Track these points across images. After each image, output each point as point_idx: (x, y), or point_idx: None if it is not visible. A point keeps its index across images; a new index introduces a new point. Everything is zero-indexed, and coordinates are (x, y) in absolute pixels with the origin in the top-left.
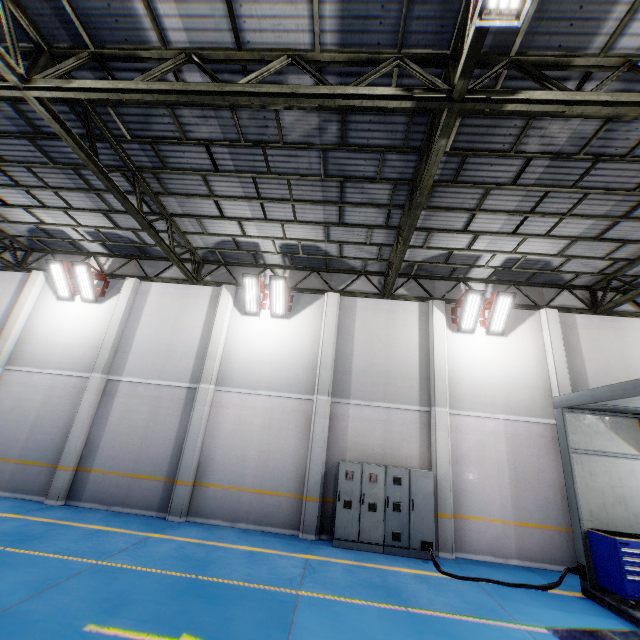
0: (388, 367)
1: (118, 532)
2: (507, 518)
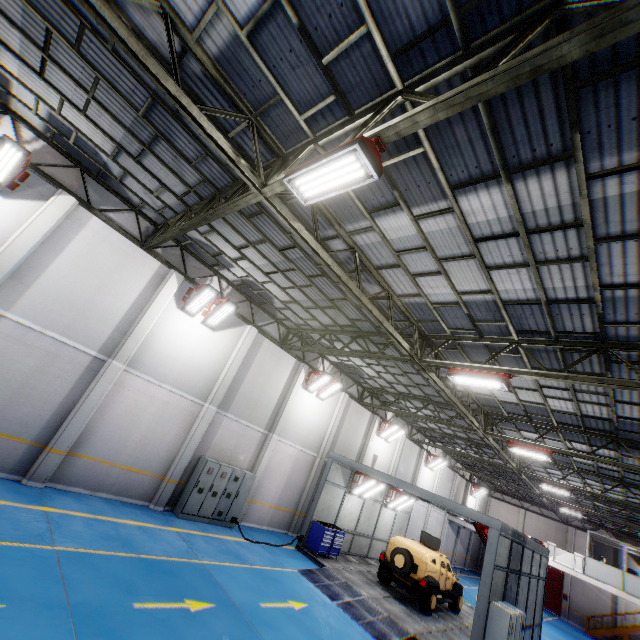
0: (260, 397)
1: (8, 505)
2: (273, 504)
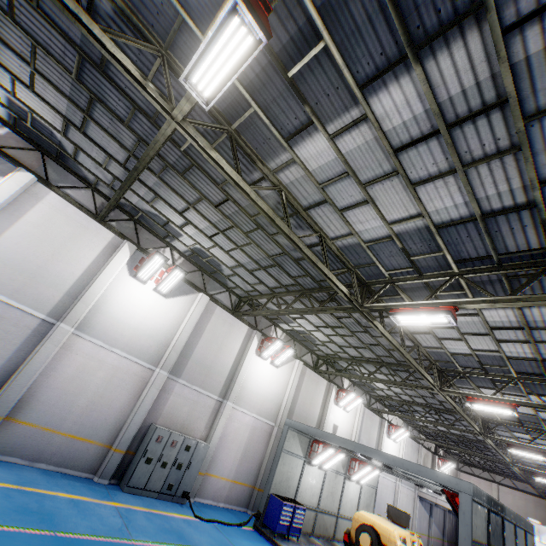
0: (213, 364)
1: None
2: (230, 477)
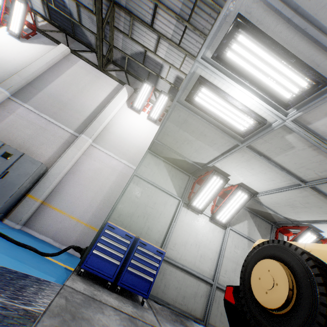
0: (70, 101)
1: None
2: (83, 219)
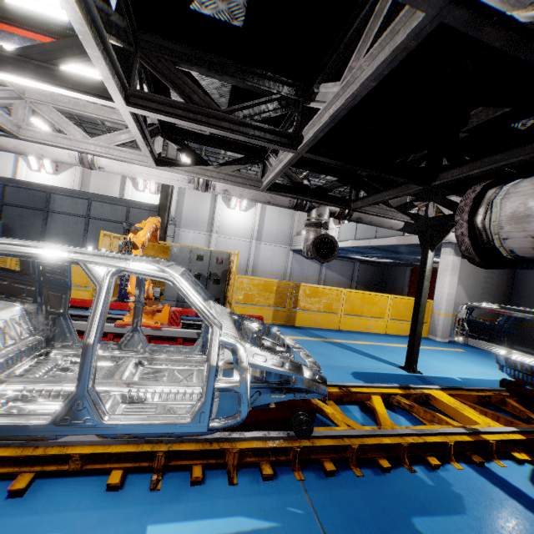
0: None
1: None
2: None
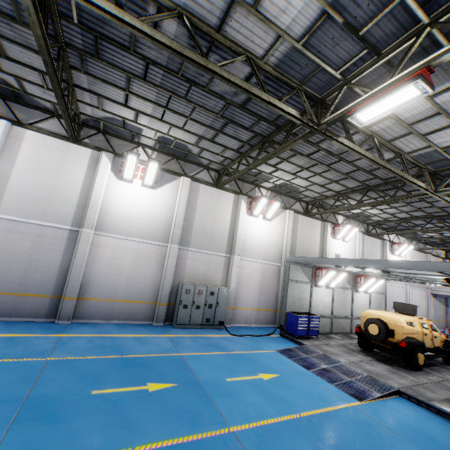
0: (213, 230)
1: (31, 337)
2: (254, 307)
